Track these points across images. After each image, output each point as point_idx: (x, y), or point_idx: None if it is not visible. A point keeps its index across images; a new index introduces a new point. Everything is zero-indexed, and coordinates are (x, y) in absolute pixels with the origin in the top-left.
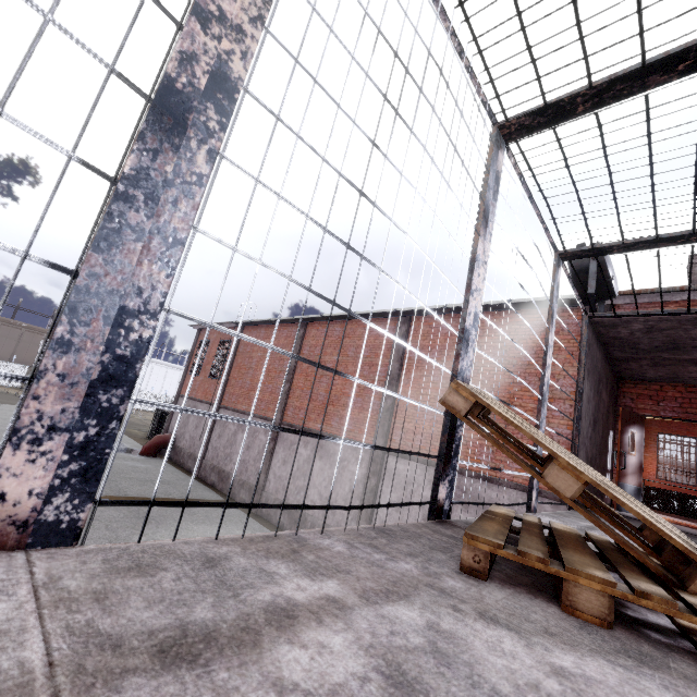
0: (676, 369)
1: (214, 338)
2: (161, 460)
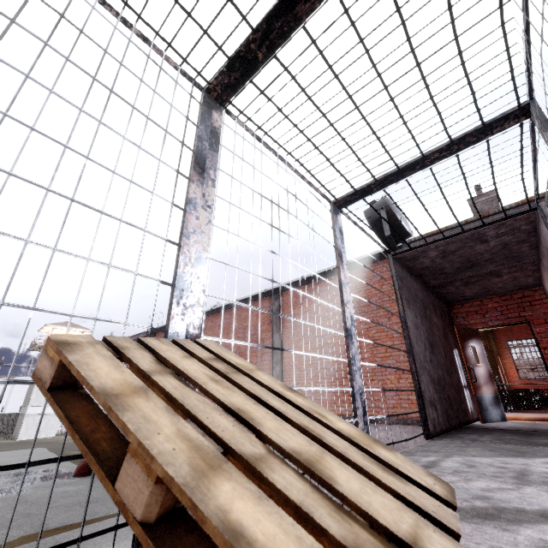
0: (484, 284)
1: None
2: (95, 476)
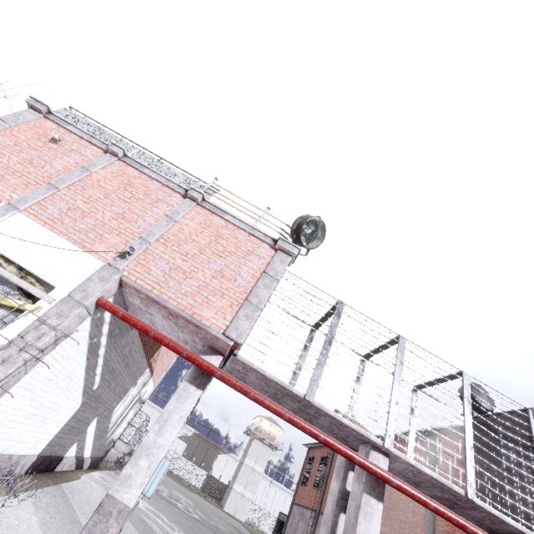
0: None
1: (317, 454)
2: None
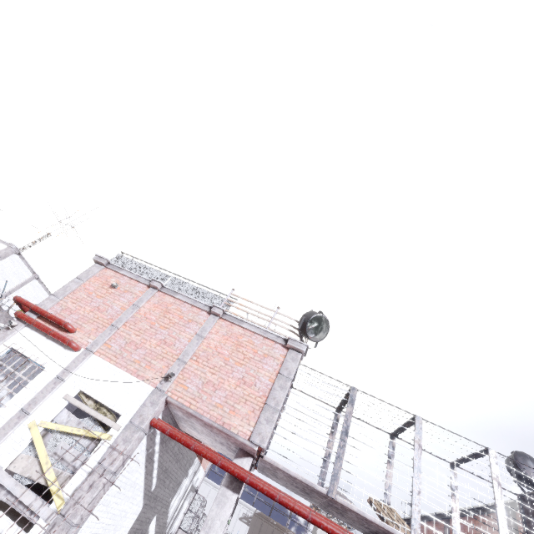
0: None
1: None
2: None
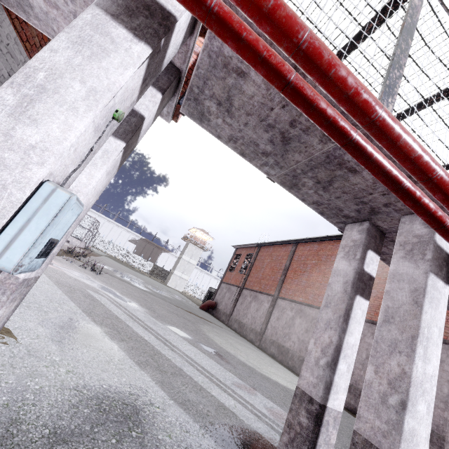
0: None
1: (243, 252)
2: (209, 313)
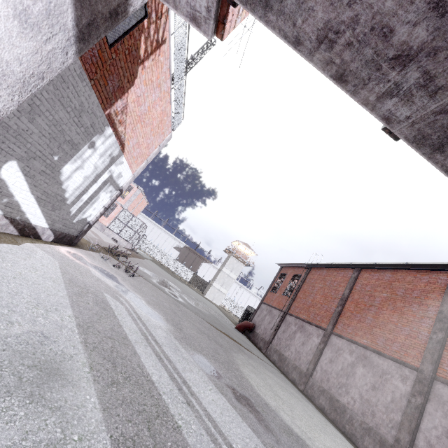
0: None
1: (289, 272)
2: (245, 336)
